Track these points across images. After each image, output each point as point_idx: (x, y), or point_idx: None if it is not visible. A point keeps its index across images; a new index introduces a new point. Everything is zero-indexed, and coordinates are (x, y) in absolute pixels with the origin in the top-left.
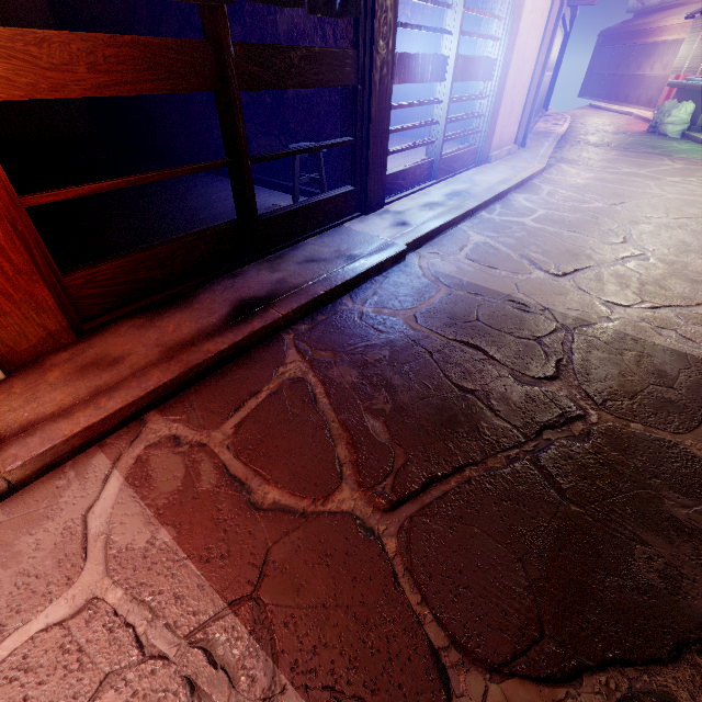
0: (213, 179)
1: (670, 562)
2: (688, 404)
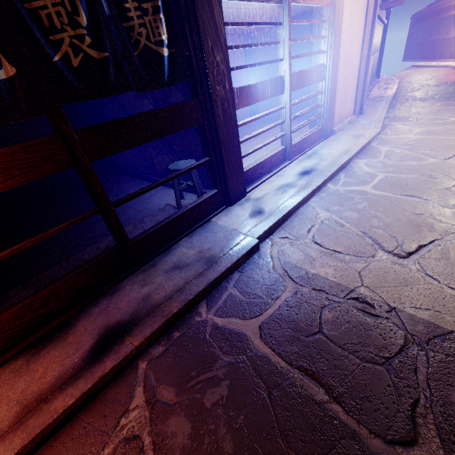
0: (135, 183)
1: None
2: None
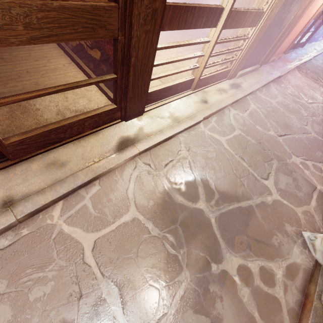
0: None
1: None
2: None
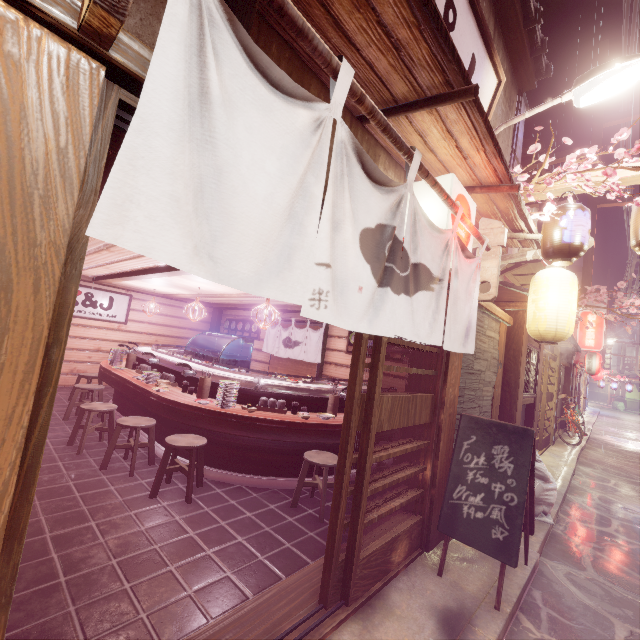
0: None
1: None
2: None
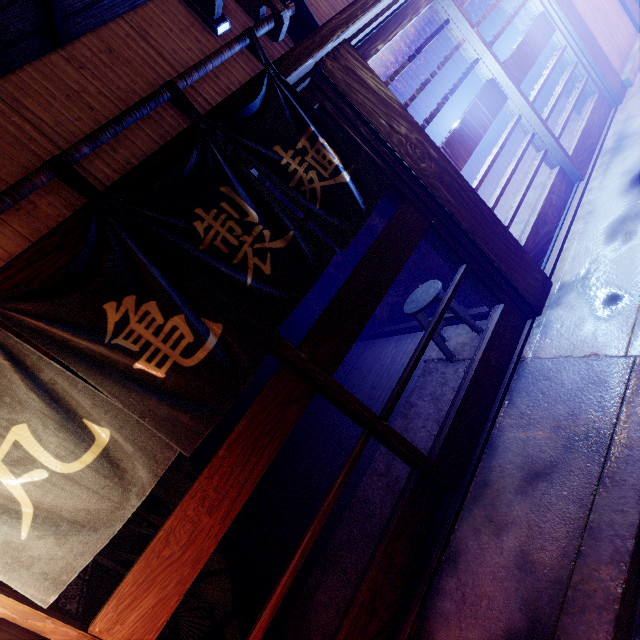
0: (357, 349)
1: None
2: None
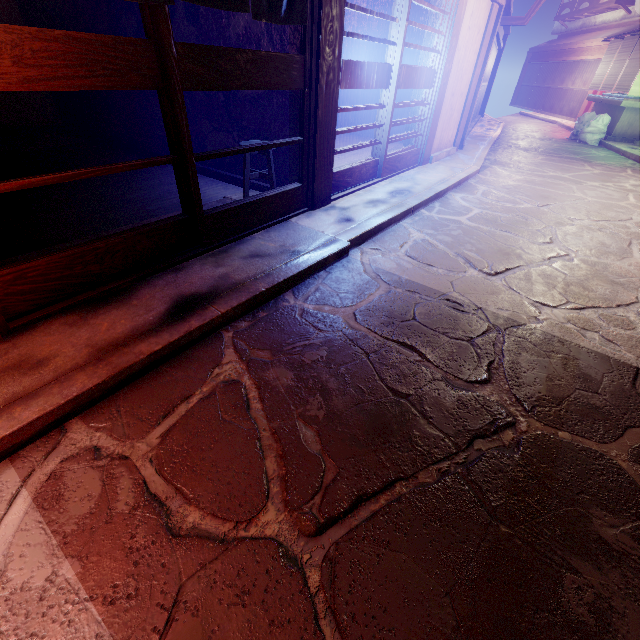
0: (169, 169)
1: (600, 592)
2: (612, 410)
